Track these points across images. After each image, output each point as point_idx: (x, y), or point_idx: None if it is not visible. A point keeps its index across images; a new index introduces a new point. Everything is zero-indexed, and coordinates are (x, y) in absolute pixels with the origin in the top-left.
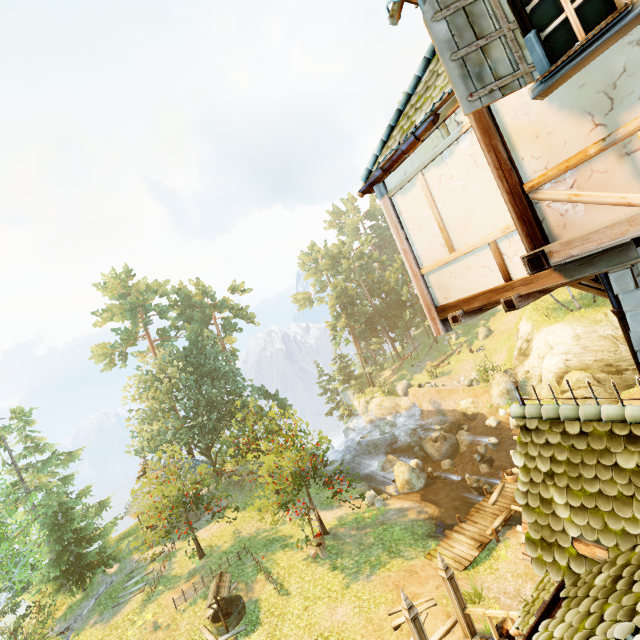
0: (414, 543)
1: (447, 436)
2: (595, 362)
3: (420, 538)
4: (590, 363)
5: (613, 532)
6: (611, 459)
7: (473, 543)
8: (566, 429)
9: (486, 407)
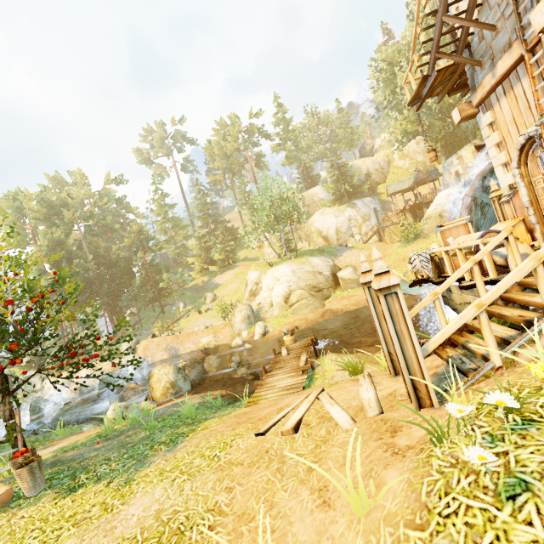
0: (218, 410)
1: (194, 364)
2: (306, 286)
3: (221, 406)
4: (304, 287)
5: None
6: None
7: (295, 373)
8: None
9: (228, 337)
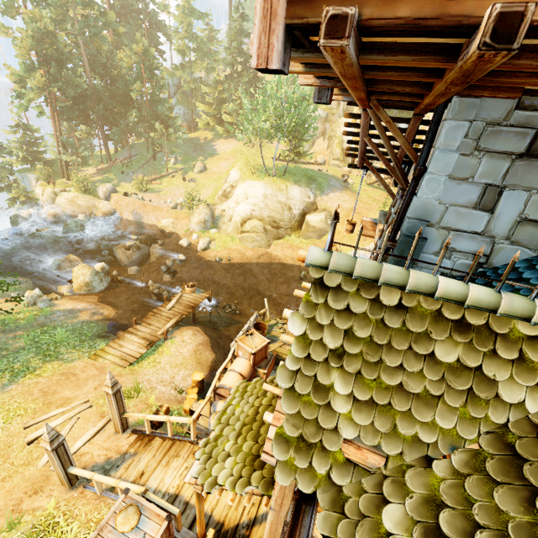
0: (80, 344)
1: (141, 247)
2: (268, 217)
3: (88, 339)
4: (265, 217)
5: (402, 438)
6: (428, 347)
7: (144, 342)
8: (380, 297)
9: (183, 230)
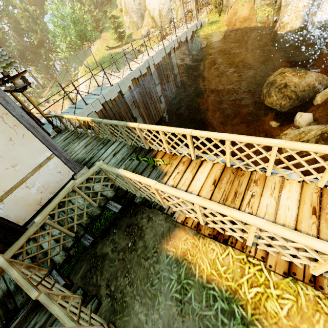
0: None
1: None
2: None
3: None
4: None
5: None
6: None
7: None
8: None
9: None
